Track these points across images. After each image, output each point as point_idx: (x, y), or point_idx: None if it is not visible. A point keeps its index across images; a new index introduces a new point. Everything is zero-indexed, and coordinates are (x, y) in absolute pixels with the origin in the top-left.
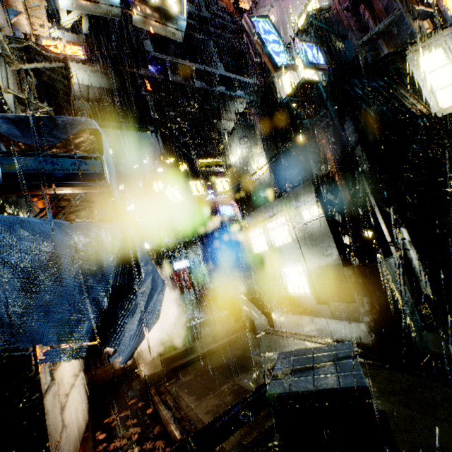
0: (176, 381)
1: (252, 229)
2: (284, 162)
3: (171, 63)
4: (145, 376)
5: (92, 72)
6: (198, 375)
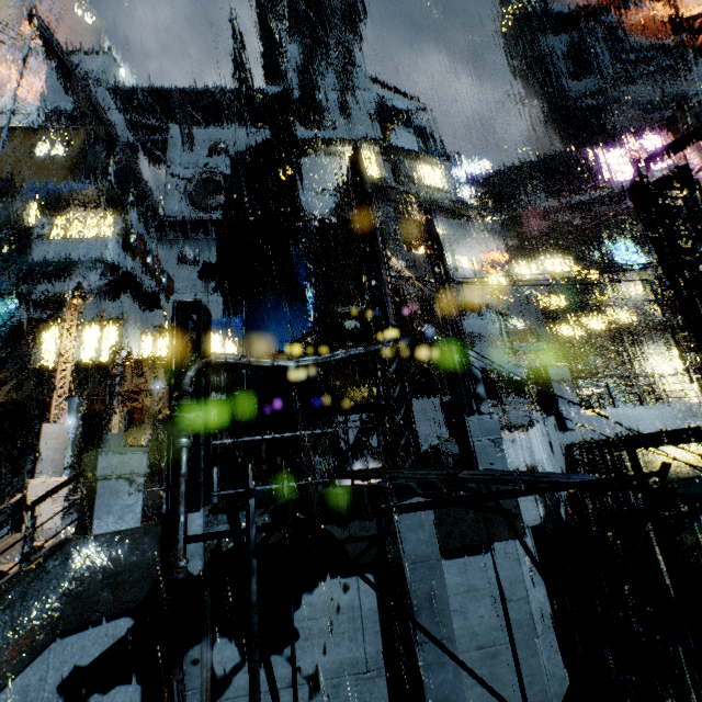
0: None
1: (659, 356)
2: None
3: (568, 206)
4: None
5: (502, 243)
6: None
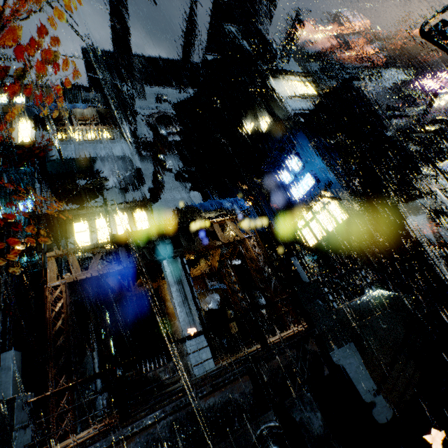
0: None
1: None
2: None
3: None
4: None
5: None
6: None
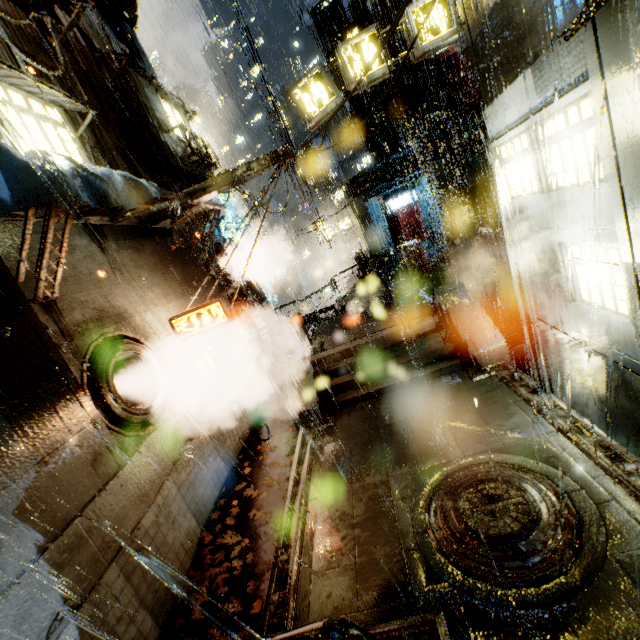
0: (330, 427)
1: (504, 138)
2: None
3: None
4: (292, 414)
5: None
6: (355, 430)
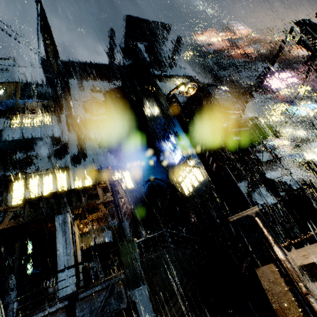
0: None
1: (307, 154)
2: (313, 130)
3: None
4: None
5: None
6: None
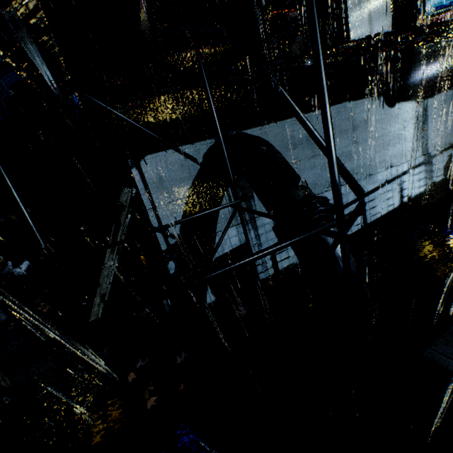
0: None
1: None
2: None
3: None
4: None
5: None
6: None
